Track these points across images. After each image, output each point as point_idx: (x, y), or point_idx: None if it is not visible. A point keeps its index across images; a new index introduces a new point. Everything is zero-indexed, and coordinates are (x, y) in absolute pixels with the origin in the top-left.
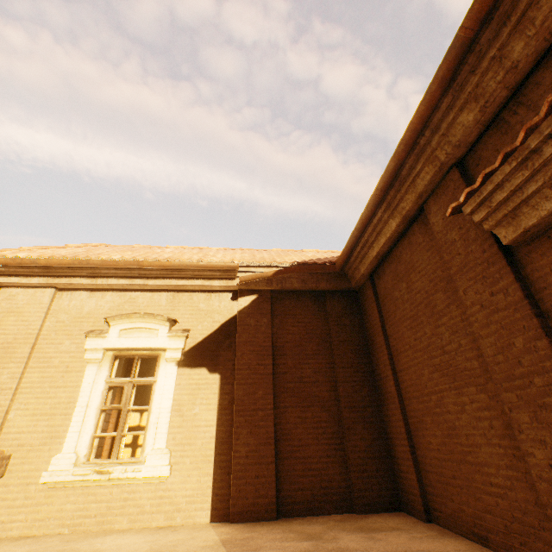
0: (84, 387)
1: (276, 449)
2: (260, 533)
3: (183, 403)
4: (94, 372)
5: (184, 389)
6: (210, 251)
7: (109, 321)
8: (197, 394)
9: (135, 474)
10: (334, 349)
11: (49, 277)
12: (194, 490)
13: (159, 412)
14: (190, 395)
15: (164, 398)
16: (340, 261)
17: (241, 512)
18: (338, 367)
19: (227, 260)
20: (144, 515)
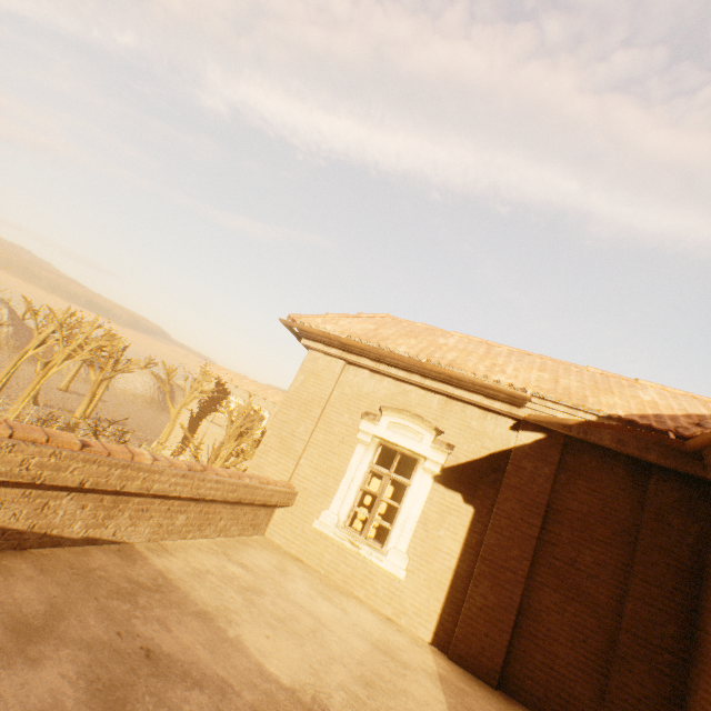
0: (352, 463)
1: (515, 621)
2: (476, 693)
3: (430, 519)
4: (362, 452)
5: (434, 505)
6: (498, 355)
7: (382, 410)
8: (446, 517)
9: (377, 561)
10: (637, 550)
11: (343, 351)
12: (421, 605)
13: (406, 516)
14: (438, 514)
15: (414, 505)
16: (694, 443)
17: (461, 656)
18: (635, 577)
19: (517, 386)
20: (377, 598)
